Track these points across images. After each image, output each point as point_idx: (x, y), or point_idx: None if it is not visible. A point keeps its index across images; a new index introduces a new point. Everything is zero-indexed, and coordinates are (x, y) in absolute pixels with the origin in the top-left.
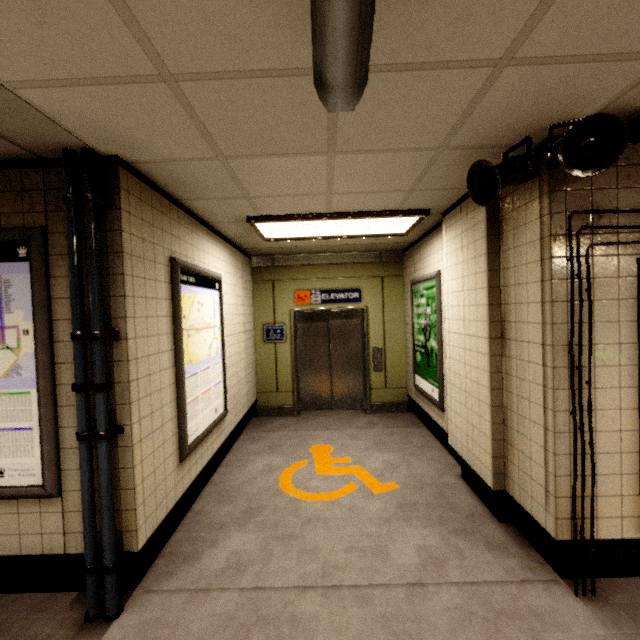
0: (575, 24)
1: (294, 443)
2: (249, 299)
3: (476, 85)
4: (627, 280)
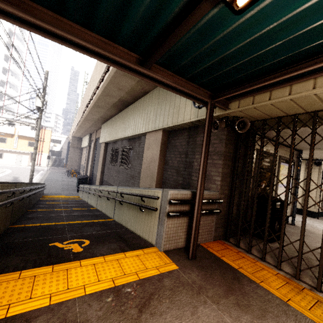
0: None
1: None
2: None
3: None
4: None
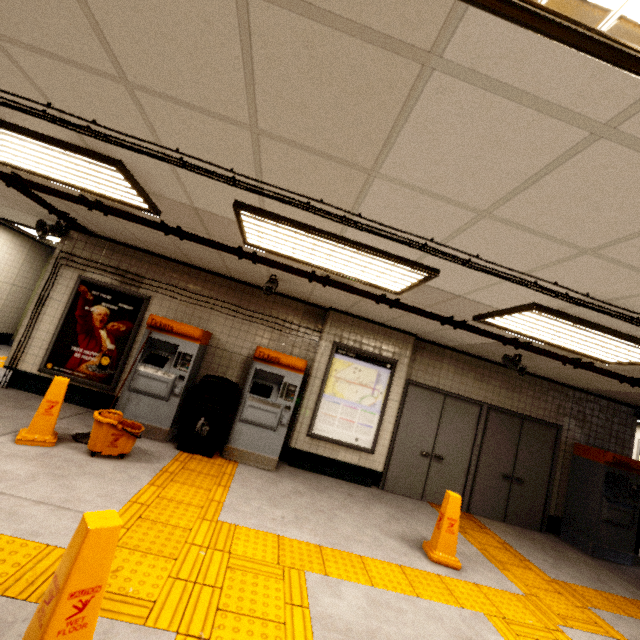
0: (2, 193)
1: (1, 354)
2: (35, 271)
3: (3, 198)
4: (73, 281)
